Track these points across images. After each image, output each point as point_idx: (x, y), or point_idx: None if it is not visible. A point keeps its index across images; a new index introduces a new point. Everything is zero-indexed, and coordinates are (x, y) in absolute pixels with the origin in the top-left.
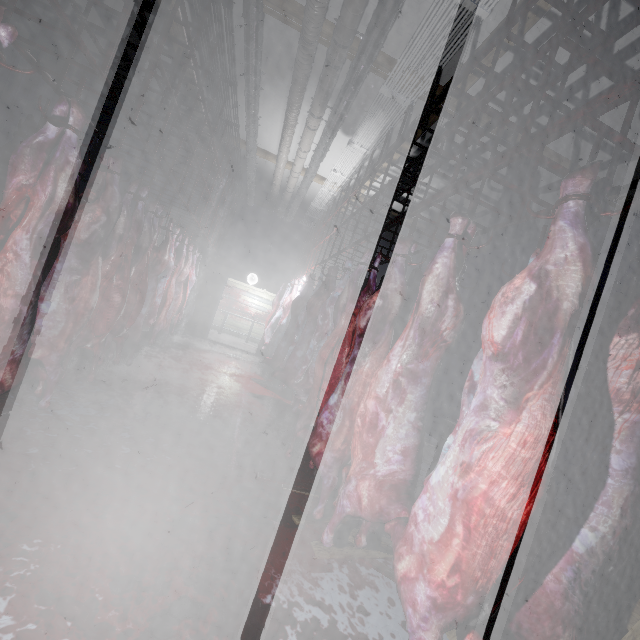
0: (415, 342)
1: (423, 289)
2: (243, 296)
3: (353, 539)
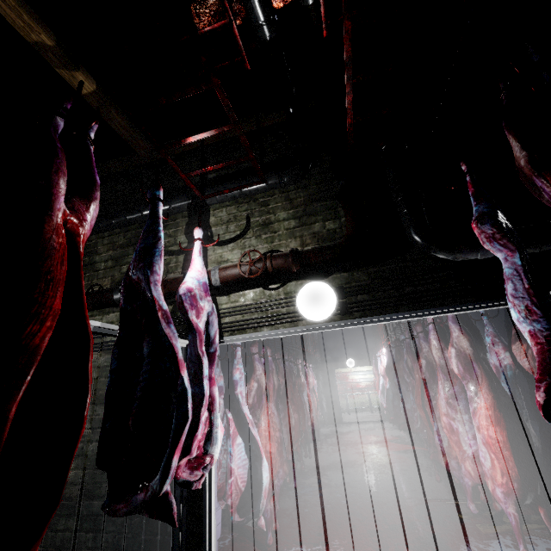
0: (444, 379)
1: (432, 353)
2: (350, 376)
3: (506, 519)
